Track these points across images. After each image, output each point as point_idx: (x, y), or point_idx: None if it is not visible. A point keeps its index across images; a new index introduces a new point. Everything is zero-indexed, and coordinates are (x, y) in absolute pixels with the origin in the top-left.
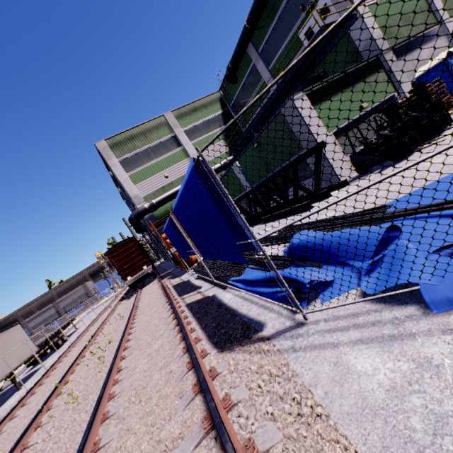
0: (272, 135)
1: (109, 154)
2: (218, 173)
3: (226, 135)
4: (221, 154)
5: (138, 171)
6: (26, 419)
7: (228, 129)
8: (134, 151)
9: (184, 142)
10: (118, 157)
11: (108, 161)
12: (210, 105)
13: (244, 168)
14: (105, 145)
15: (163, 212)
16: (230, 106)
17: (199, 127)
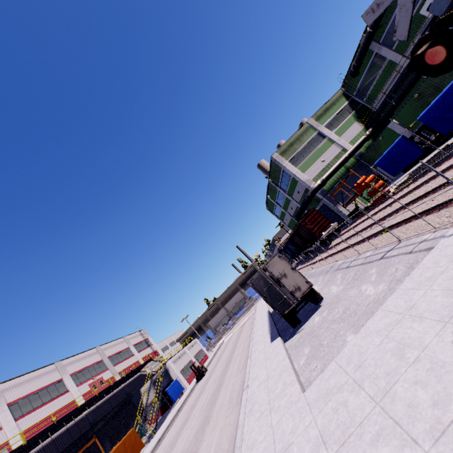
0: (433, 81)
1: (281, 159)
2: (363, 145)
3: (358, 117)
4: (358, 132)
5: (302, 164)
6: (374, 230)
7: (357, 112)
8: (295, 152)
9: (327, 134)
10: (287, 160)
11: (282, 164)
12: (337, 102)
13: (402, 121)
14: (277, 155)
15: (328, 186)
16: (353, 95)
17: (334, 120)
